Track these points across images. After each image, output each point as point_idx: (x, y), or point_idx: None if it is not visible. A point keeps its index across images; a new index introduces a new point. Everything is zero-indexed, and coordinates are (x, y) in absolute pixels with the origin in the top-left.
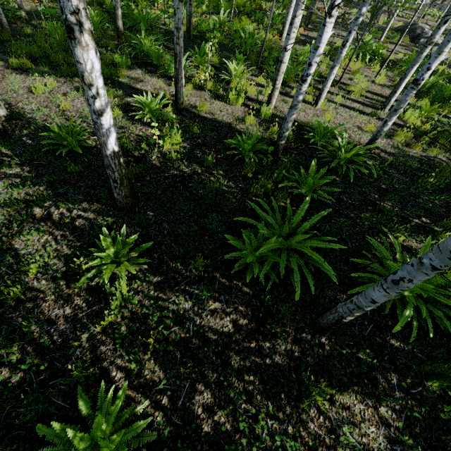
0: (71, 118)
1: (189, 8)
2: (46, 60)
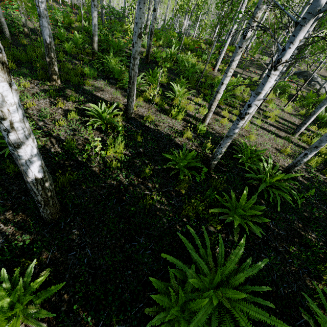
0: (31, 116)
1: (150, 42)
2: (29, 65)
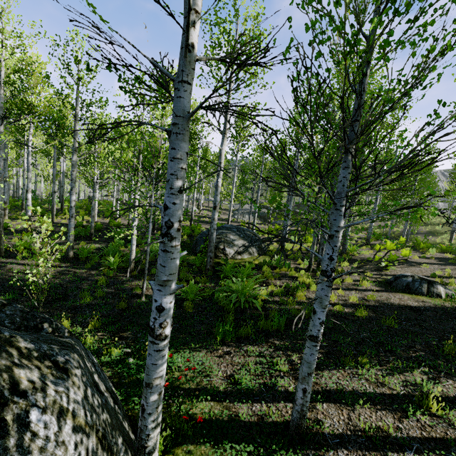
0: None
1: (62, 200)
2: None
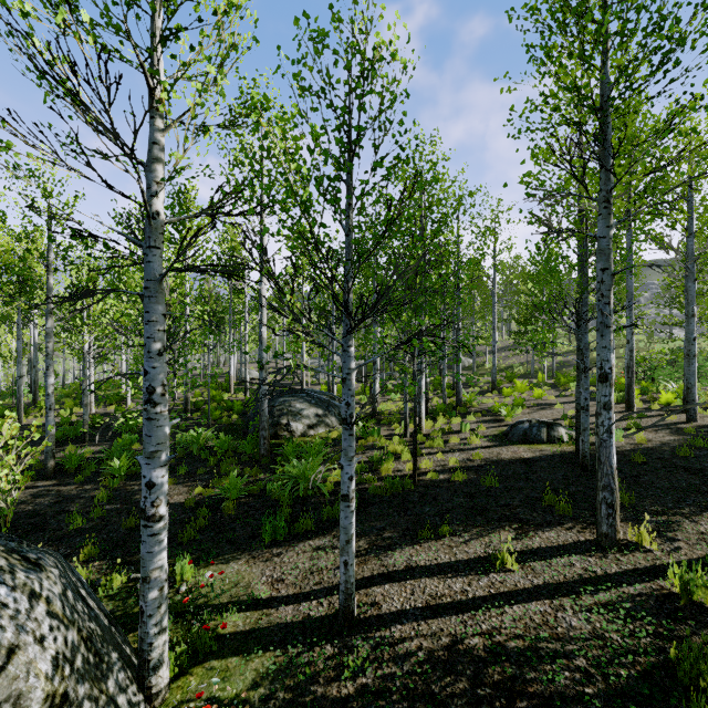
0: None
1: (35, 388)
2: None
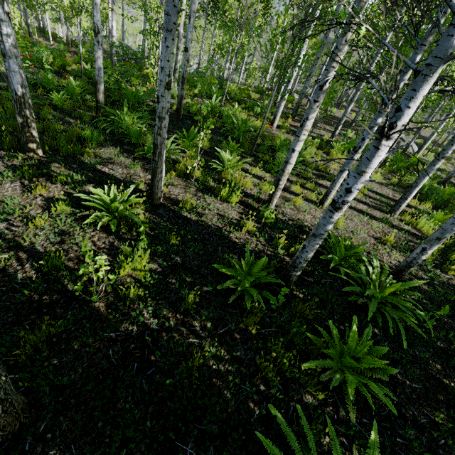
0: None
1: (181, 91)
2: None
